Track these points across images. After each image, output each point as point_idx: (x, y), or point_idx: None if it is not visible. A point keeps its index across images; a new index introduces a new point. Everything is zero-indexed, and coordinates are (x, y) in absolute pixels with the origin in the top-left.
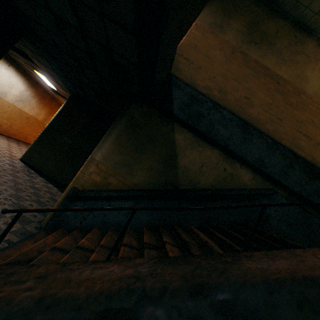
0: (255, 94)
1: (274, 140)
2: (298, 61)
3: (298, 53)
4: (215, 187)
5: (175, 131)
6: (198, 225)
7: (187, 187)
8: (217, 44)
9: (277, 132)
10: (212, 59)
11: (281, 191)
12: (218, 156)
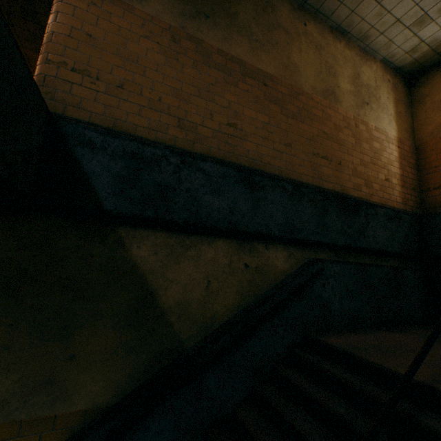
0: (241, 113)
1: (294, 183)
2: (278, 41)
3: (274, 27)
4: (245, 305)
5: (127, 243)
6: (246, 392)
7: (199, 337)
8: (136, 26)
9: (292, 166)
10: (140, 60)
11: (326, 253)
12: (227, 249)
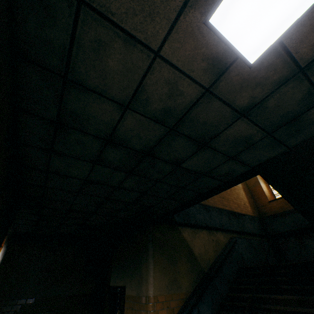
0: None
1: (218, 208)
2: None
3: None
4: (216, 255)
5: (181, 232)
6: (228, 289)
7: (207, 267)
8: None
9: (215, 202)
10: None
11: (234, 234)
12: (206, 233)
